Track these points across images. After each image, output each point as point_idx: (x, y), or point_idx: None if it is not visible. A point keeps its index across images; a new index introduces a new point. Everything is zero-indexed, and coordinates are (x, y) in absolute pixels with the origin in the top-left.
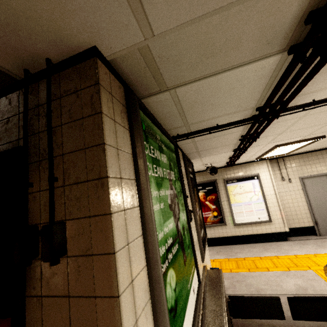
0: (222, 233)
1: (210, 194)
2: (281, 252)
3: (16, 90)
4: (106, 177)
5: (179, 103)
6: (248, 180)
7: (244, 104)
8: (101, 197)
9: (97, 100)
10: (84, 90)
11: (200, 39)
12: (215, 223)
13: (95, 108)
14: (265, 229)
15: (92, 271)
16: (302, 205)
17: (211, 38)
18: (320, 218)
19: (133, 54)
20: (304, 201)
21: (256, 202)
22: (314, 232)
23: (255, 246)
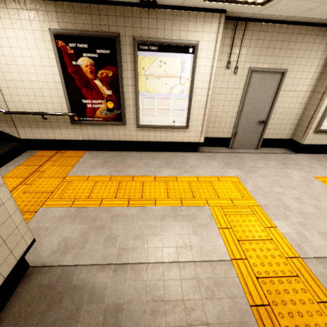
0: (118, 136)
1: (104, 65)
2: (184, 169)
3: None
4: None
5: None
6: (177, 51)
7: None
8: None
9: None
10: None
11: None
12: (109, 119)
13: None
14: (177, 137)
15: None
16: (232, 111)
17: None
18: (241, 130)
19: None
20: (237, 105)
21: (178, 96)
22: (227, 144)
23: (158, 156)
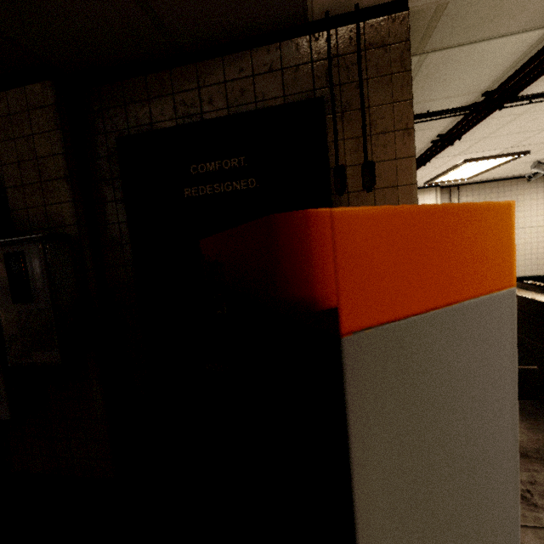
0: None
1: None
2: None
3: (304, 34)
4: (413, 128)
5: (416, 73)
6: None
7: (476, 86)
8: (407, 144)
9: (407, 58)
10: (393, 45)
11: (493, 4)
12: None
13: (405, 66)
14: None
15: (396, 197)
16: None
17: (502, 4)
18: None
19: (428, 10)
20: None
21: None
22: None
23: None
